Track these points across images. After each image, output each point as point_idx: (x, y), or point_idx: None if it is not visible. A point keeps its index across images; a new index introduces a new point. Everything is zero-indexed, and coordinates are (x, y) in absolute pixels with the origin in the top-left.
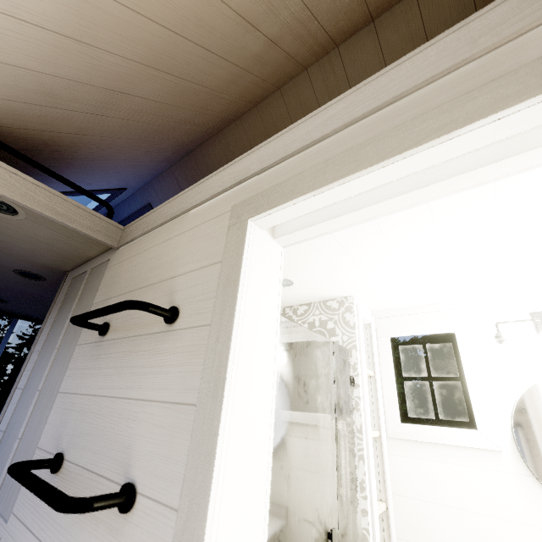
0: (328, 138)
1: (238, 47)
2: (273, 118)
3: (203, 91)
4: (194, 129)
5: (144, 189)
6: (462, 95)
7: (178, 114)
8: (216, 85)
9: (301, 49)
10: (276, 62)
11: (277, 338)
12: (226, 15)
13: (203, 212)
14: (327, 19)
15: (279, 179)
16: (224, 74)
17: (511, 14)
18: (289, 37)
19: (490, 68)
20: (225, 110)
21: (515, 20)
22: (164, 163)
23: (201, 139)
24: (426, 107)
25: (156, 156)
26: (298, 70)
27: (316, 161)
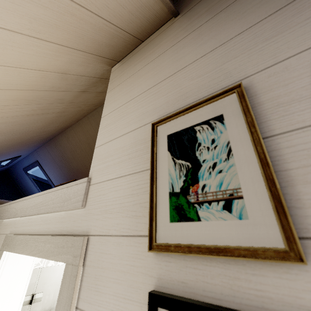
0: (35, 215)
1: (40, 118)
2: (86, 129)
3: (34, 129)
4: (44, 135)
5: (33, 153)
6: (49, 236)
7: (27, 136)
8: (41, 126)
9: (84, 107)
10: (72, 113)
11: (19, 309)
12: (19, 117)
13: (5, 226)
14: (89, 100)
15: (21, 228)
16: (42, 123)
17: (73, 196)
18: (70, 108)
19: (64, 221)
20: (58, 127)
21: (72, 201)
22: (38, 145)
23: (53, 135)
24: (50, 227)
25: (29, 145)
26: (91, 110)
27: (28, 228)
